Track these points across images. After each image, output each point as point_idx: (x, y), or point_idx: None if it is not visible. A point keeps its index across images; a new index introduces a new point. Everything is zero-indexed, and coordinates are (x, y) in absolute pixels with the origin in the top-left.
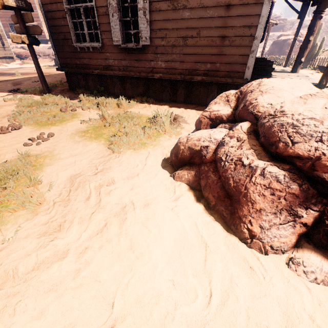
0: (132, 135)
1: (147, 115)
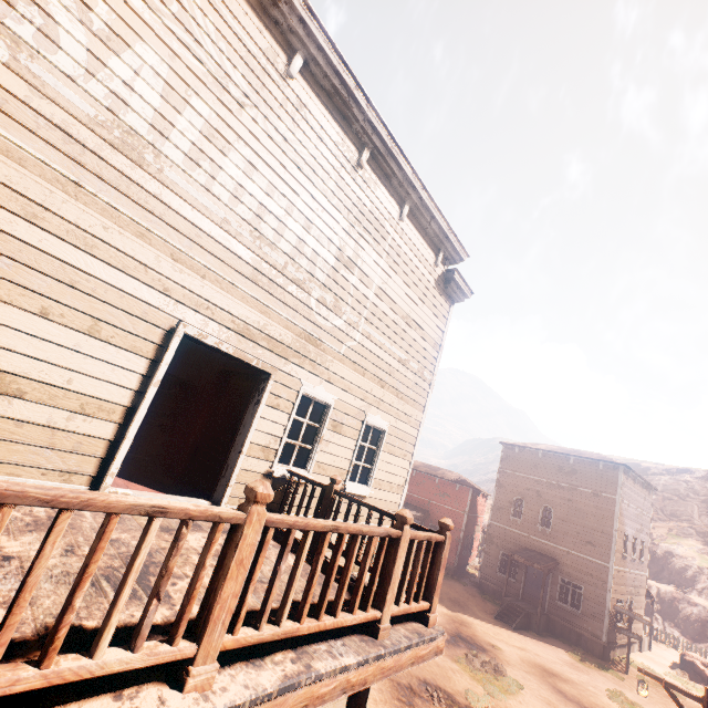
0: (702, 688)
1: (664, 672)
